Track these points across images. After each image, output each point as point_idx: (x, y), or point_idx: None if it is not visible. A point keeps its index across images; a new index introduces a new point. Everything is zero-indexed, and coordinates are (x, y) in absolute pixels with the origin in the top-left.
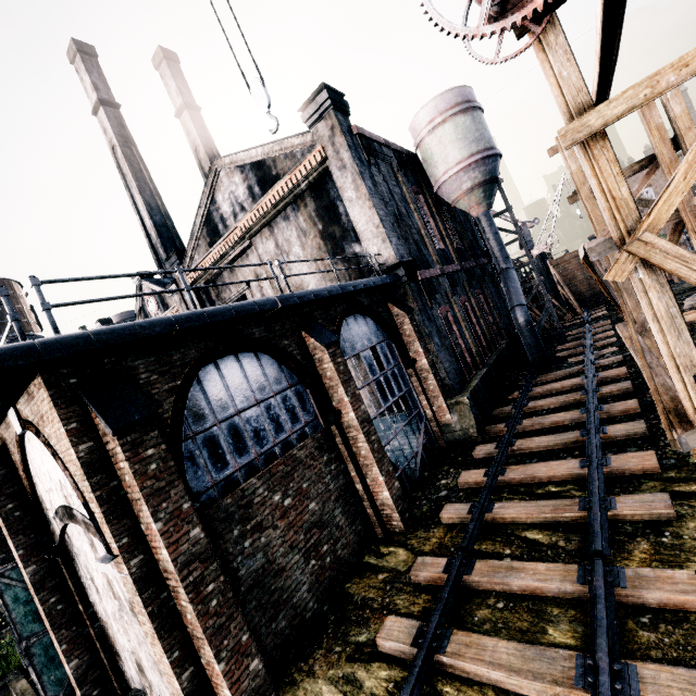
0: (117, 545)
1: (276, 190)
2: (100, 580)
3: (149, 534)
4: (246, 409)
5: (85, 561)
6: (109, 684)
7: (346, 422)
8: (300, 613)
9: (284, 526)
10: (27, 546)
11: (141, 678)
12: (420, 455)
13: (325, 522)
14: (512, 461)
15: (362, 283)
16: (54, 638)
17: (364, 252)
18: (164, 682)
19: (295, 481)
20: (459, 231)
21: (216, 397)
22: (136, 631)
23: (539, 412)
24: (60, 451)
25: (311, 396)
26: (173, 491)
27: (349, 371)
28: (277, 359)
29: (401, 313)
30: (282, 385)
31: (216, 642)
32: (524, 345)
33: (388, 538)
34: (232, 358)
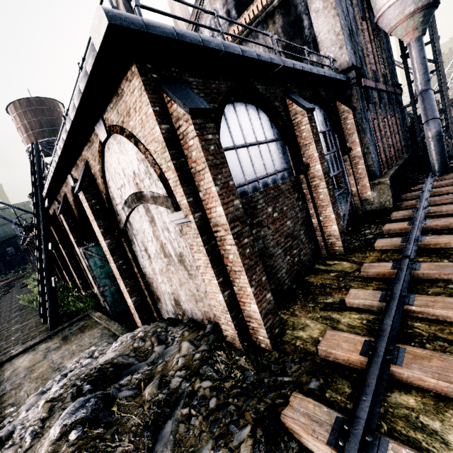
0: (187, 201)
1: (251, 9)
2: (154, 247)
3: (206, 198)
4: (251, 145)
5: (142, 238)
6: (152, 315)
7: (311, 173)
8: (281, 284)
9: (273, 229)
10: (104, 228)
11: (176, 309)
12: (347, 215)
13: (295, 236)
14: (429, 219)
15: (329, 72)
16: (122, 283)
17: (320, 62)
18: (198, 306)
19: (279, 203)
20: (385, 62)
21: (234, 129)
22: (180, 276)
23: (445, 194)
24: (142, 137)
25: (288, 151)
26: (223, 169)
27: (318, 135)
28: (270, 116)
29: (347, 110)
30: (271, 137)
31: (249, 274)
32: (430, 152)
33: (331, 257)
34: (243, 105)
